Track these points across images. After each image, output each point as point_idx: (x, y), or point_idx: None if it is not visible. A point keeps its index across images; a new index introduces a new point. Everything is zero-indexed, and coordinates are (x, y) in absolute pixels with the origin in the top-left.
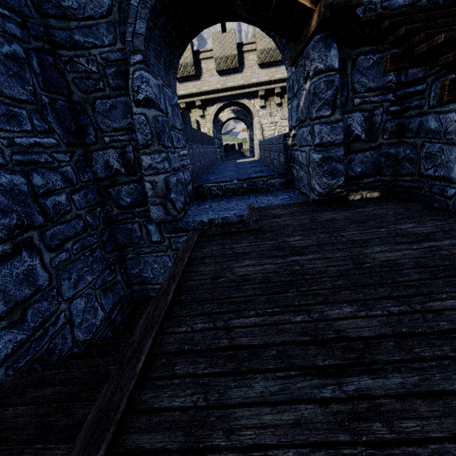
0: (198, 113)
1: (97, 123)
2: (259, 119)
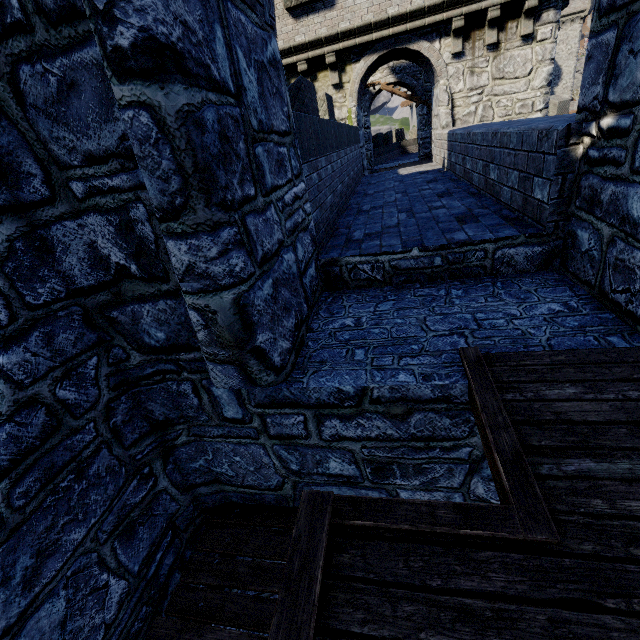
0: (330, 80)
1: (42, 142)
2: (448, 82)
